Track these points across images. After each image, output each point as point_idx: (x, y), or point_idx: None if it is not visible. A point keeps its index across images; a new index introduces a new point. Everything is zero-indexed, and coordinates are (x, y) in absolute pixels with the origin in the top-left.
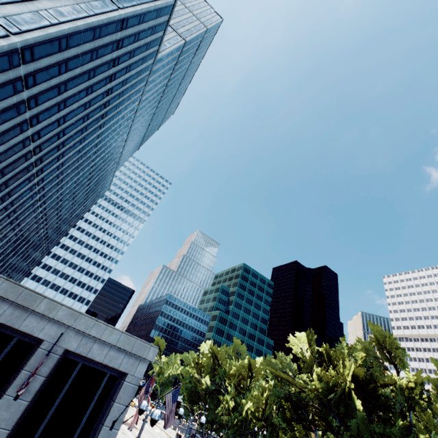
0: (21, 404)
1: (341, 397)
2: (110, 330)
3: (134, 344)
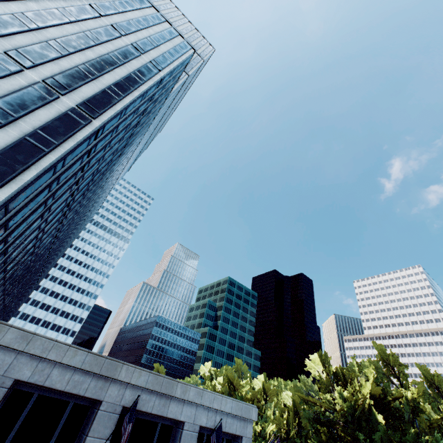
0: None
1: (362, 413)
2: (225, 400)
3: (242, 408)
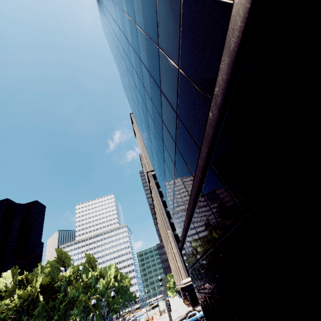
0: None
1: (32, 300)
2: None
3: None
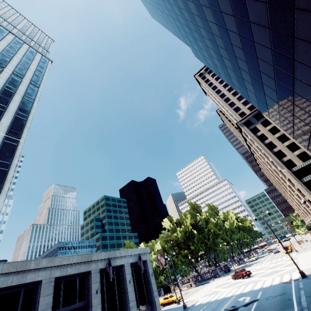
0: (132, 284)
1: (189, 233)
2: (136, 250)
3: (143, 250)
